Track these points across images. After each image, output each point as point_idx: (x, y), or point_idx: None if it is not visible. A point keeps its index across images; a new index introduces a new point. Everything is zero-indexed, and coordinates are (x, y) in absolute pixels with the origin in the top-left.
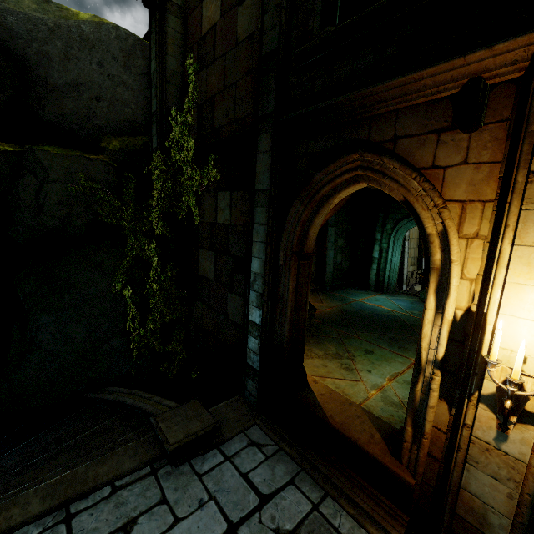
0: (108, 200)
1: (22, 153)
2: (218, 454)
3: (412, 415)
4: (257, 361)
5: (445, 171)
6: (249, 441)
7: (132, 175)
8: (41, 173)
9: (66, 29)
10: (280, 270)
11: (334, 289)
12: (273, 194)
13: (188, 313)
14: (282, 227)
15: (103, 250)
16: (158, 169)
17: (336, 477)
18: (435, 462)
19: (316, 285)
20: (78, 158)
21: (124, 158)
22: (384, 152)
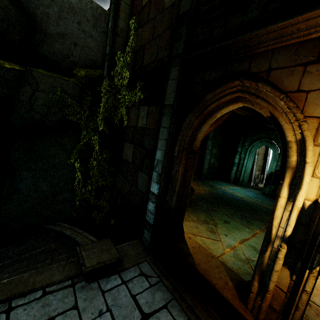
0: (73, 106)
1: (24, 72)
2: (118, 278)
3: (259, 274)
4: (152, 219)
5: (307, 94)
6: (140, 272)
7: (89, 92)
8: (34, 85)
9: (61, 0)
10: (175, 159)
11: (207, 179)
12: (175, 108)
13: (113, 182)
14: (179, 130)
15: (66, 137)
16: (105, 89)
17: (197, 308)
18: (274, 313)
19: (196, 175)
20: (58, 78)
21: (86, 81)
22: (259, 80)
